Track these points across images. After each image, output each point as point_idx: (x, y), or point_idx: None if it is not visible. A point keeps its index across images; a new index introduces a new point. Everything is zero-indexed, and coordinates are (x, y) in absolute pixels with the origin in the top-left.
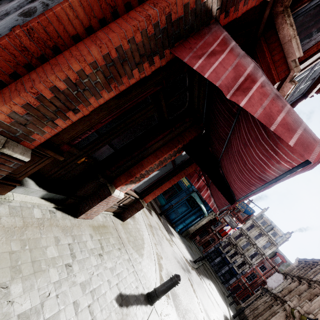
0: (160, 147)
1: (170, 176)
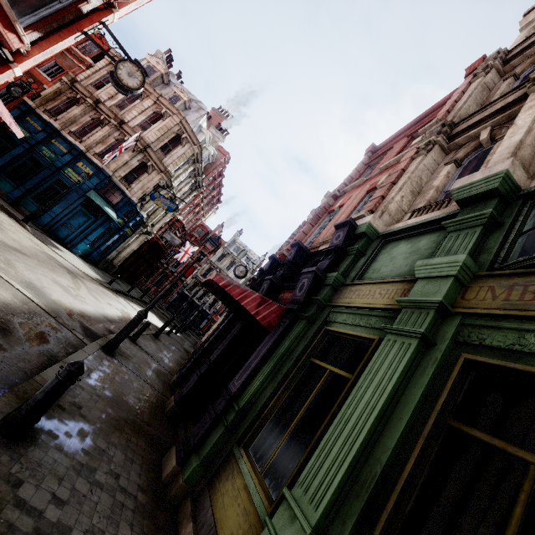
0: None
1: None
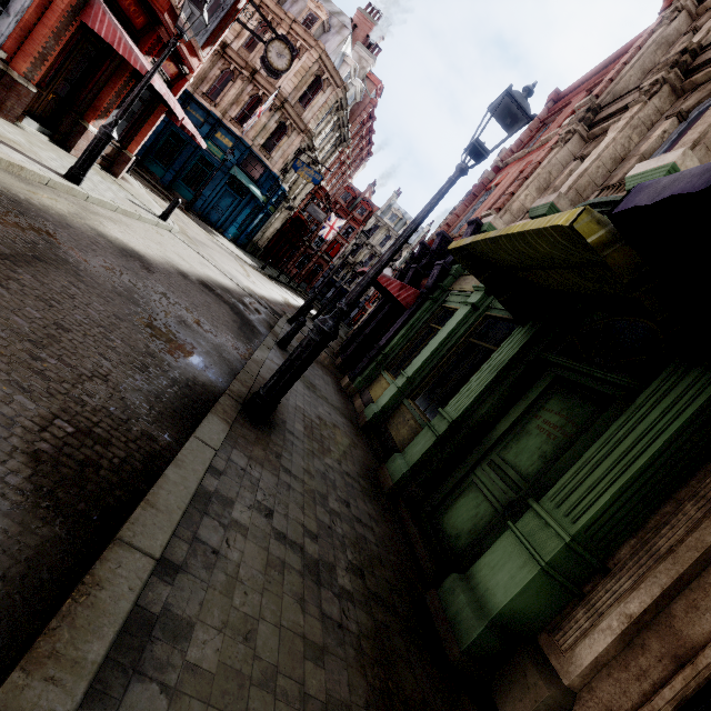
0: (110, 78)
1: (146, 117)
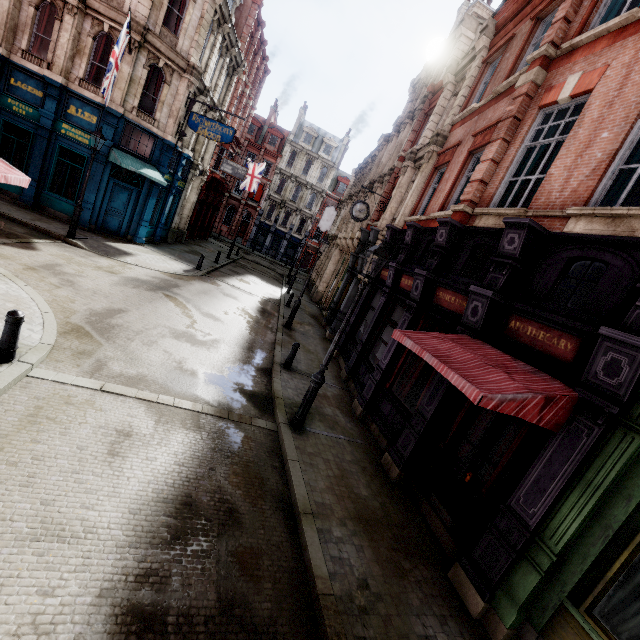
0: None
1: None
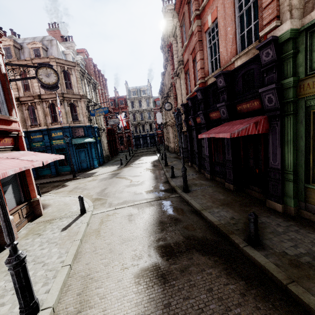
0: None
1: (23, 175)
